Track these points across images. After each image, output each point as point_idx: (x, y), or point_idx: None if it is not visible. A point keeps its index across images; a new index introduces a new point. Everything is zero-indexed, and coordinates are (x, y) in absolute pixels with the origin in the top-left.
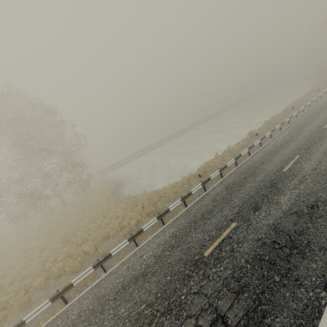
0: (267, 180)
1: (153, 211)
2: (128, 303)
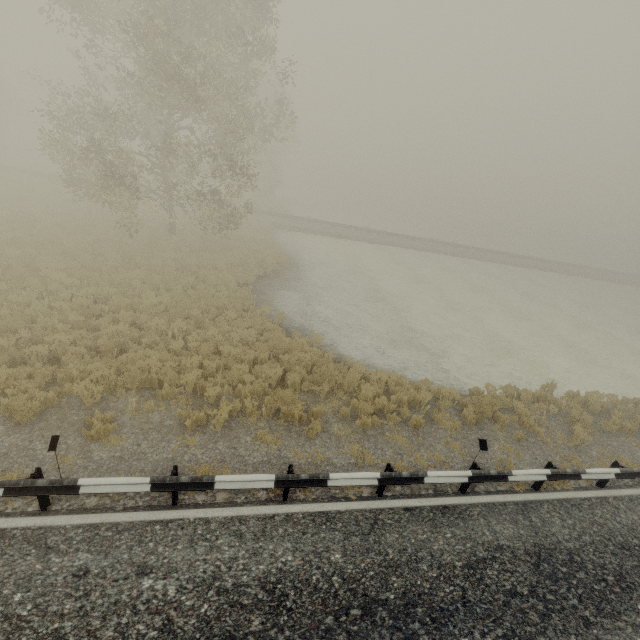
0: None
1: (292, 417)
2: None
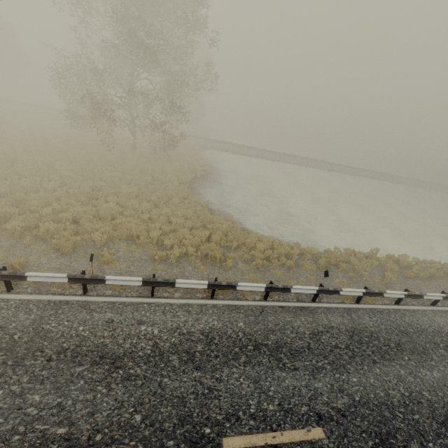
0: (445, 399)
1: (215, 258)
2: (53, 393)
